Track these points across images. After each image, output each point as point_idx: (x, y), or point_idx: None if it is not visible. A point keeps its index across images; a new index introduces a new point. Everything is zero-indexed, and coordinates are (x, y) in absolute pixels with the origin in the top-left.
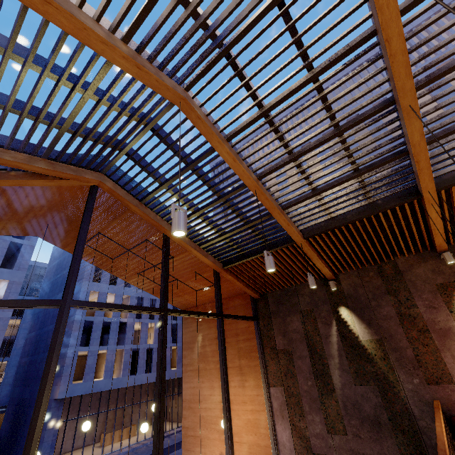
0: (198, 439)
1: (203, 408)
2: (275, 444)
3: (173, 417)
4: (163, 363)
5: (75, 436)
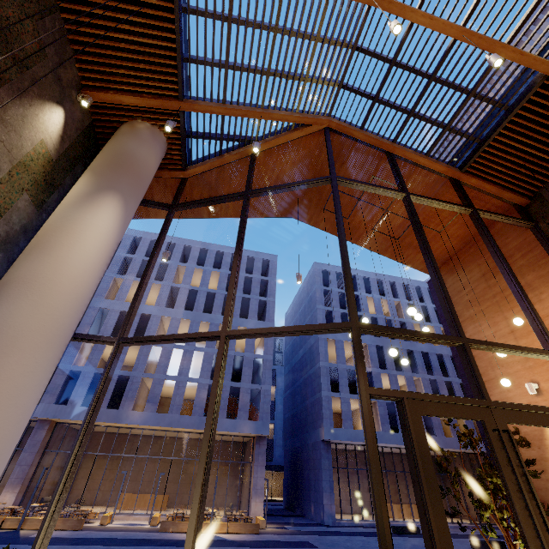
0: (494, 381)
1: None
2: None
3: (469, 513)
4: (417, 220)
5: (349, 487)
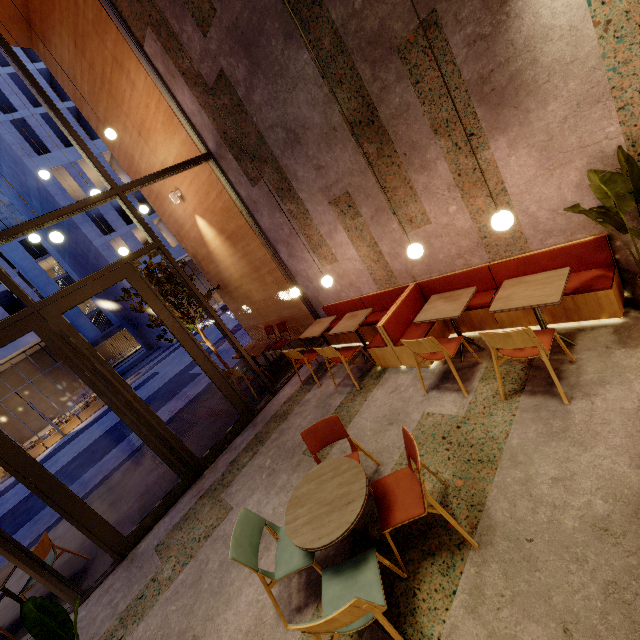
0: (160, 197)
1: (139, 160)
2: (187, 122)
3: None
4: None
5: None
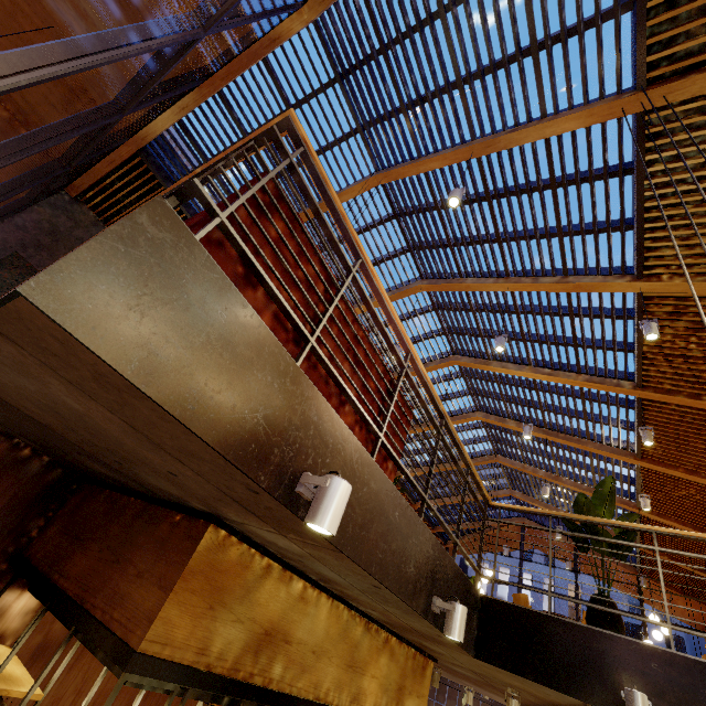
0: None
1: None
2: None
3: None
4: None
5: None
